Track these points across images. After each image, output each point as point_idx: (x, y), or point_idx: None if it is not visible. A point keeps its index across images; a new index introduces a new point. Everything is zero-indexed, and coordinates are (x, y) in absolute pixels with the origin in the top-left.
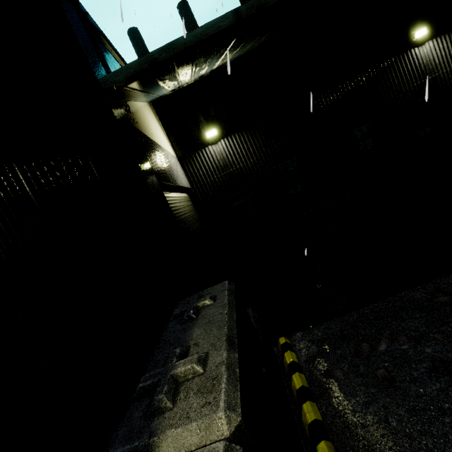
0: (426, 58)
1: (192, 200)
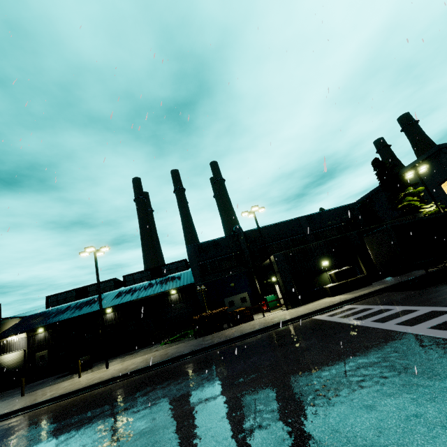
0: (110, 317)
1: (25, 352)
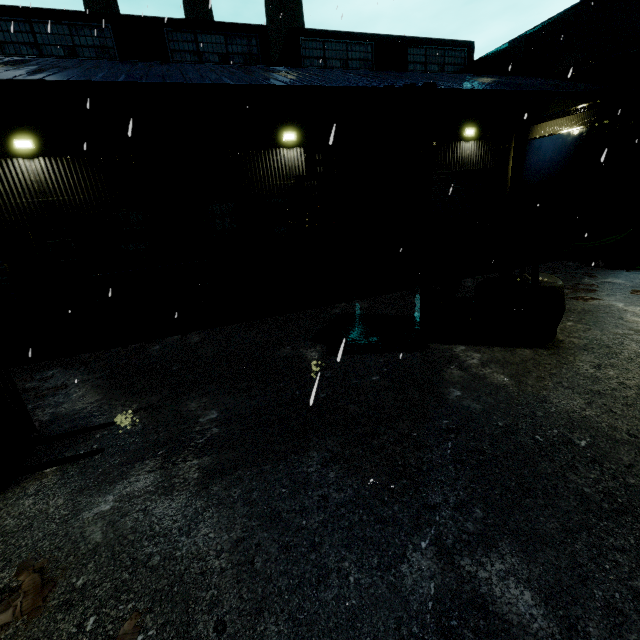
0: (292, 162)
1: None
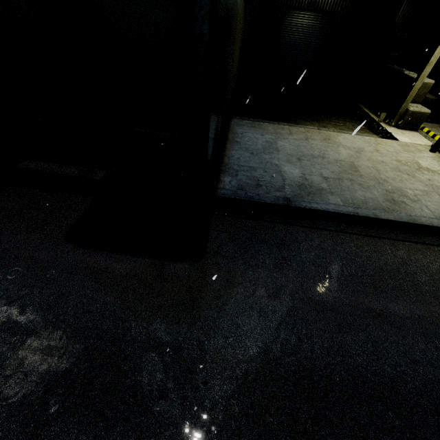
0: None
1: None
